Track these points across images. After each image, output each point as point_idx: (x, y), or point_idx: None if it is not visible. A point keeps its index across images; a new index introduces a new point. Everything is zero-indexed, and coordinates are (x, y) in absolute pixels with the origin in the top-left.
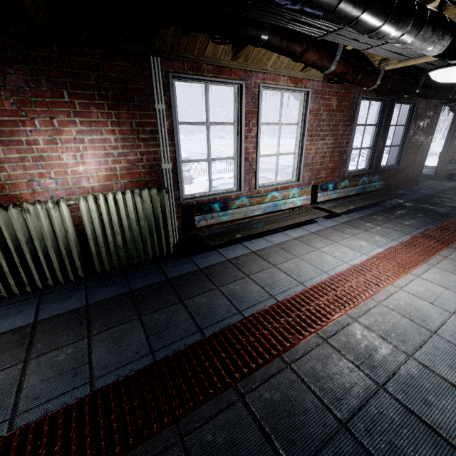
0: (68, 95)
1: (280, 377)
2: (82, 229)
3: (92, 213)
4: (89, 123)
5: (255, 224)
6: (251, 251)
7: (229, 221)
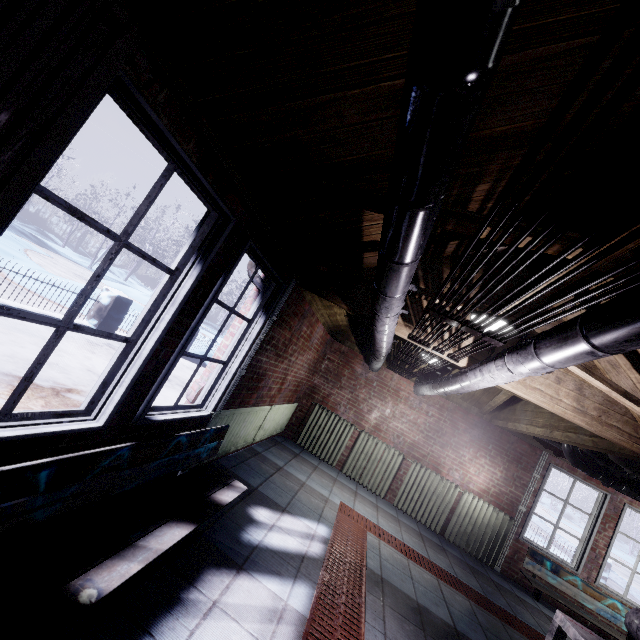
0: (491, 446)
1: None
2: (453, 506)
3: (467, 503)
4: (492, 462)
5: (582, 611)
6: None
7: (553, 589)
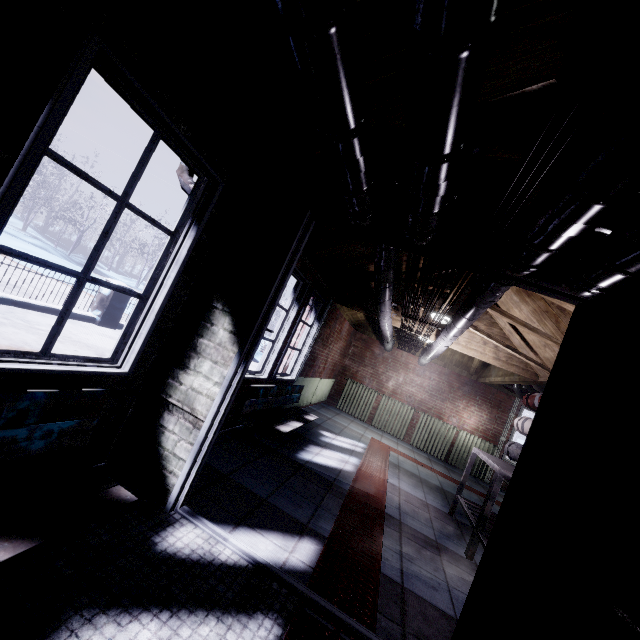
0: (478, 398)
1: None
2: (453, 442)
3: (462, 438)
4: (480, 408)
5: None
6: None
7: None
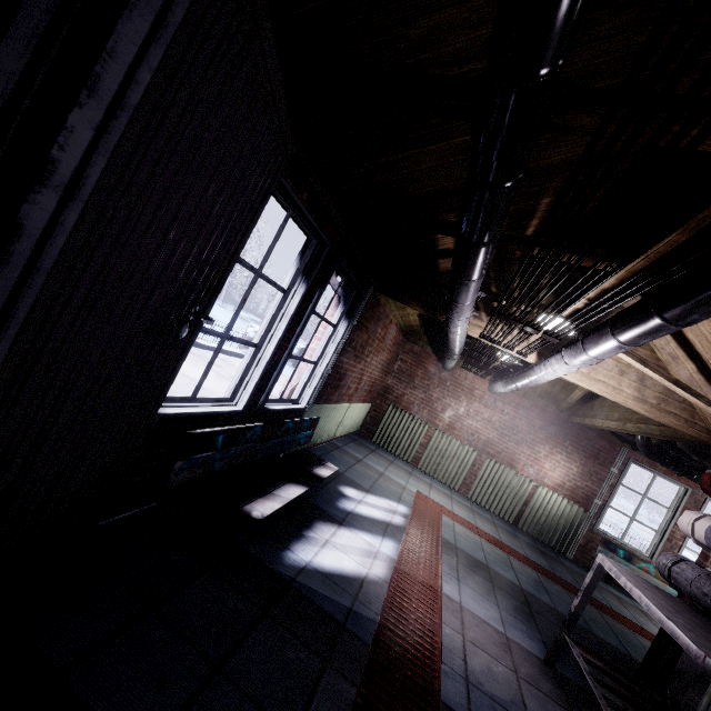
0: (568, 443)
1: (624, 628)
2: (527, 499)
3: (541, 496)
4: (569, 458)
5: None
6: (637, 606)
7: None
